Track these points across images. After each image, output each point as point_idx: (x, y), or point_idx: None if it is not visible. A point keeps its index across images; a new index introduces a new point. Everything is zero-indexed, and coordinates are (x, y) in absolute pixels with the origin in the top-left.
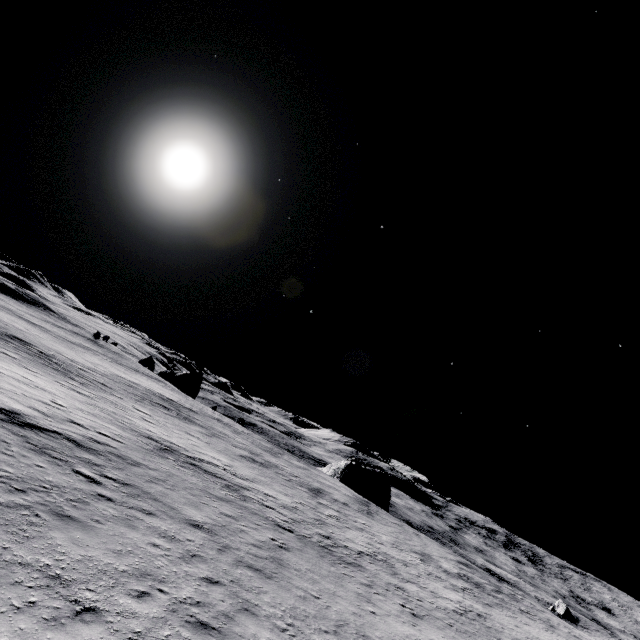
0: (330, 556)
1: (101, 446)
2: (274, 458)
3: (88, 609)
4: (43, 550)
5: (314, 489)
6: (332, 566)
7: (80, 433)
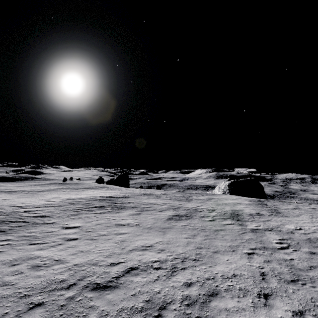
0: None
1: None
2: (189, 203)
3: None
4: None
5: (232, 215)
6: None
7: None
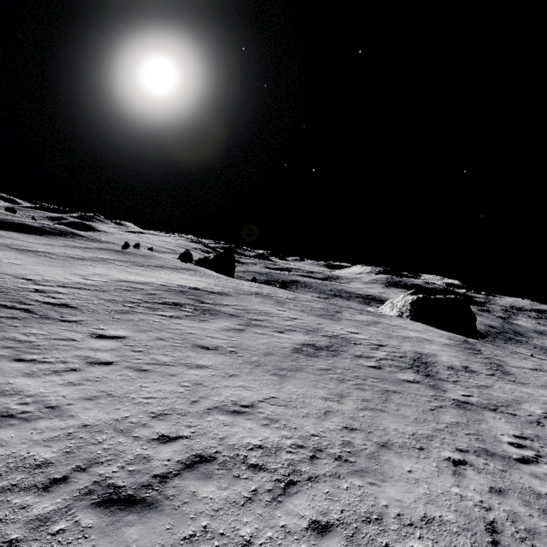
0: None
1: None
2: (336, 324)
3: None
4: None
5: (415, 362)
6: None
7: None
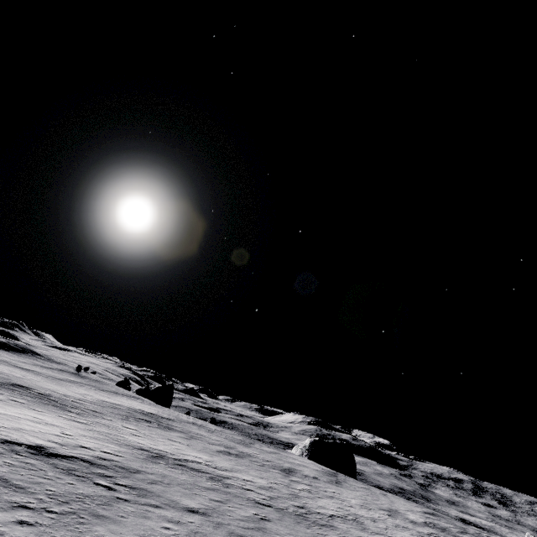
0: (305, 521)
1: (108, 462)
2: (247, 448)
3: None
4: None
5: (285, 469)
6: (308, 529)
7: (90, 454)
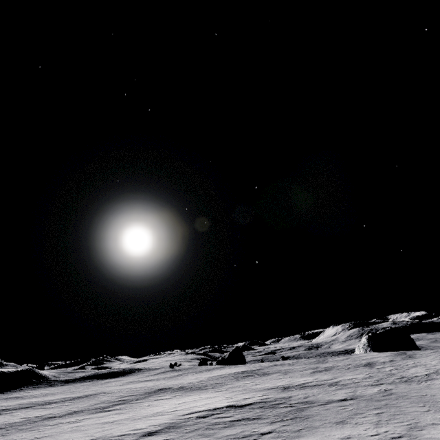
0: (413, 382)
1: (269, 399)
2: (326, 364)
3: (356, 423)
4: (321, 421)
5: (366, 364)
6: (418, 385)
7: (255, 399)
